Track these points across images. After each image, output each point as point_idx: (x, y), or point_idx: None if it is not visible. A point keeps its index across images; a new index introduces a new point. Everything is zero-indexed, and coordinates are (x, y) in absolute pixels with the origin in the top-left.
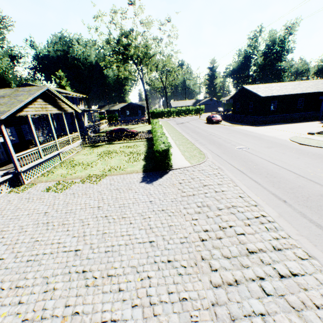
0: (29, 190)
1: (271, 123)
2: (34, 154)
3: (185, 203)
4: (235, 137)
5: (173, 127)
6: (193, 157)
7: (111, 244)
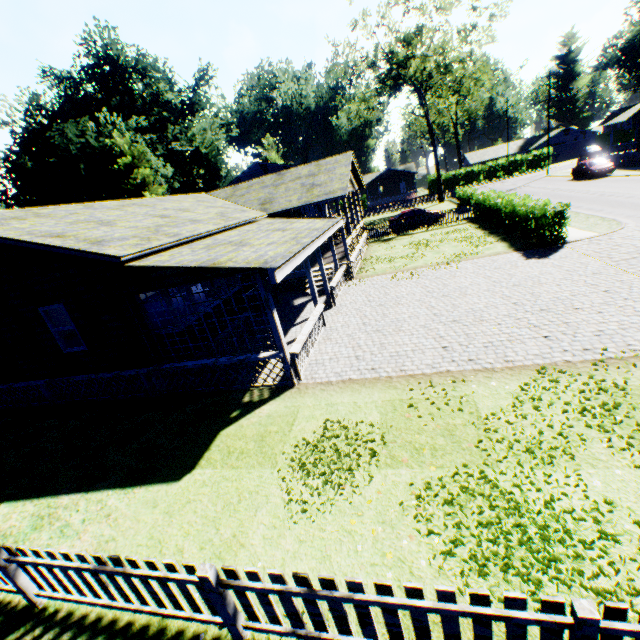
0: (368, 282)
1: None
2: (326, 252)
3: (627, 265)
4: None
5: None
6: (594, 226)
7: (551, 297)
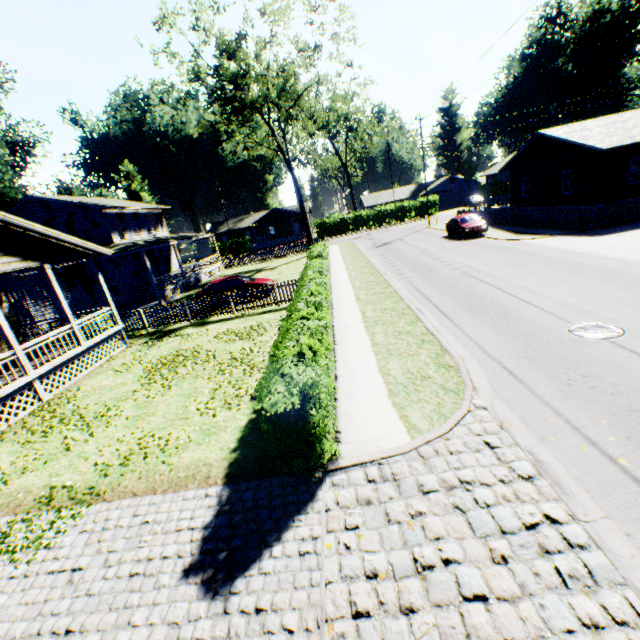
0: None
1: (636, 220)
2: None
3: None
4: (546, 277)
5: (365, 259)
6: (418, 388)
7: None
